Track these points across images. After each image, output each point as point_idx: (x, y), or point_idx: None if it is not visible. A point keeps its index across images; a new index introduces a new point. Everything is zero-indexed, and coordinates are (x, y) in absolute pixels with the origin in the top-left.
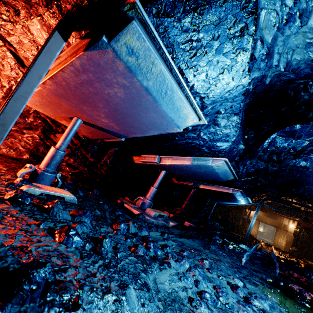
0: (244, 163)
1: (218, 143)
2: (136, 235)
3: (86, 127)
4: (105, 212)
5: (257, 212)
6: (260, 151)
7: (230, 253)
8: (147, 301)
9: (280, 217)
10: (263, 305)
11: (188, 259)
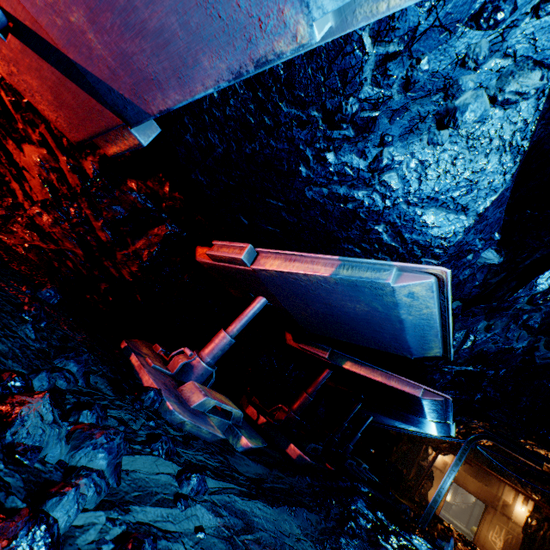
0: (471, 324)
1: (430, 213)
2: None
3: (32, 63)
4: None
5: (461, 462)
6: (523, 300)
7: None
8: None
9: (497, 484)
10: None
11: None
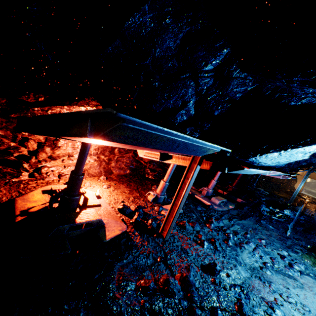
0: None
1: None
2: (220, 229)
3: None
4: (194, 212)
5: (306, 179)
6: None
7: (277, 225)
8: (245, 271)
9: None
10: (300, 267)
11: (253, 242)
